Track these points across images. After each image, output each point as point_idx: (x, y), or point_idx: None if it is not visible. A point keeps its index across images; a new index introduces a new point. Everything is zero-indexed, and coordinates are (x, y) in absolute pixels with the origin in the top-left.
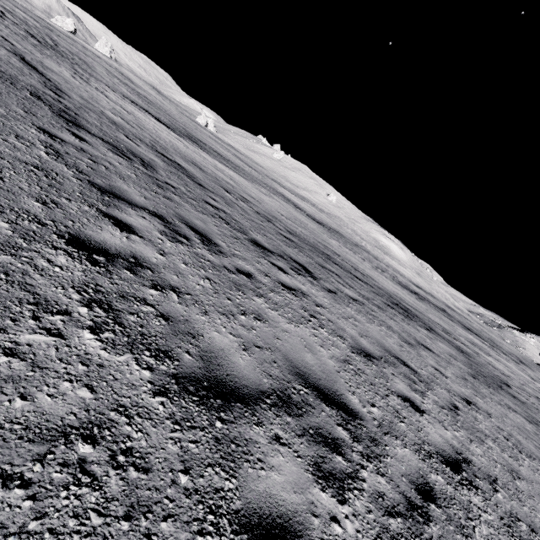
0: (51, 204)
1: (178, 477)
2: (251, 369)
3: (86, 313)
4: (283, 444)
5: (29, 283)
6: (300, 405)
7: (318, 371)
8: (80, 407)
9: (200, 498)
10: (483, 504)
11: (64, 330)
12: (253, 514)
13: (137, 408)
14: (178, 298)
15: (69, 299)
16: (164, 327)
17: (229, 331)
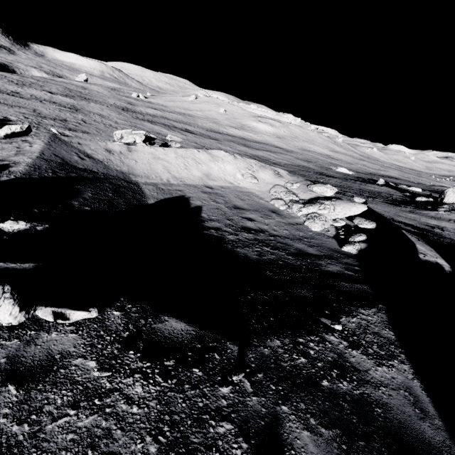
0: None
1: None
2: None
3: None
4: None
5: None
6: None
7: None
8: None
9: None
10: None
11: None
12: None
13: None
14: None
15: None
16: None
17: None
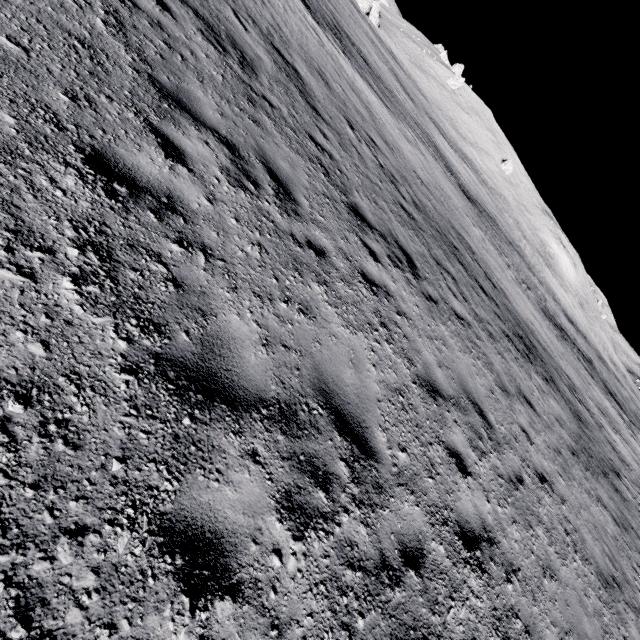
0: (84, 101)
1: (110, 463)
2: (261, 371)
3: (75, 256)
4: (257, 461)
5: (15, 204)
6: (304, 426)
7: (351, 393)
8: (25, 363)
9: (127, 489)
10: (479, 589)
11: (39, 271)
12: (182, 521)
13: (93, 380)
14: (206, 262)
15: (60, 235)
16: (170, 295)
17: (256, 318)
